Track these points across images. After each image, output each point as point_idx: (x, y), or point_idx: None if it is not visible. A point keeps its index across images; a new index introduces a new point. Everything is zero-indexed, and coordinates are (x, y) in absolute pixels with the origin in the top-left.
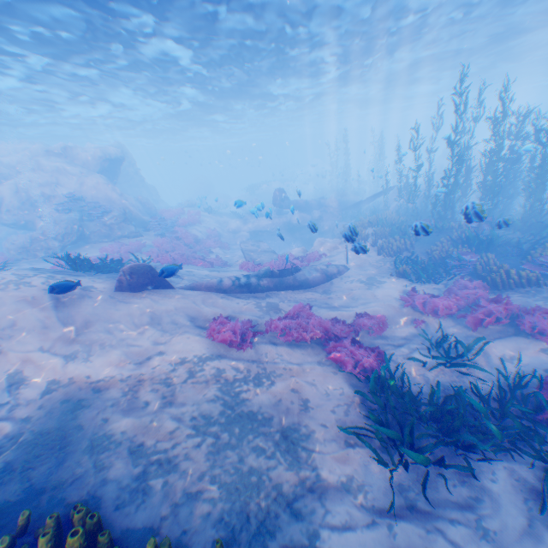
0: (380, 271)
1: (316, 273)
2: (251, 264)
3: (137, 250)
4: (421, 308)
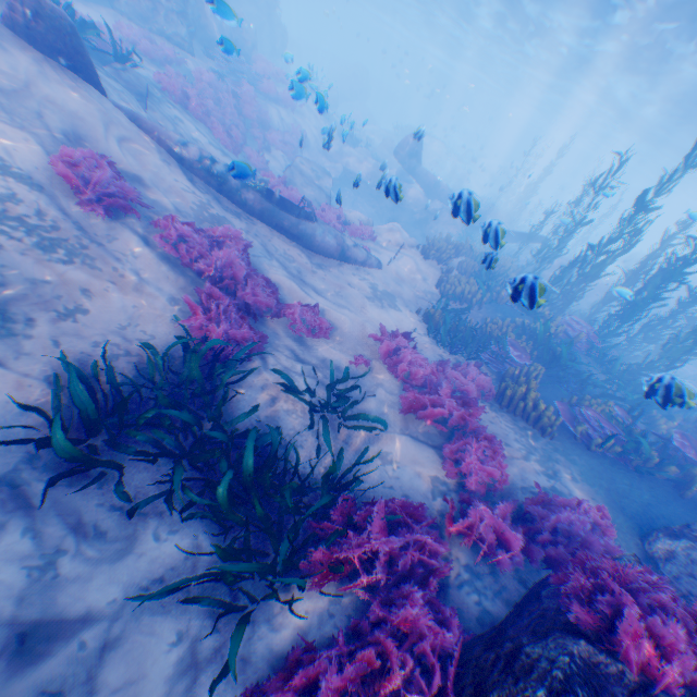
0: (416, 301)
1: (331, 240)
2: (277, 179)
3: (162, 61)
4: (385, 353)
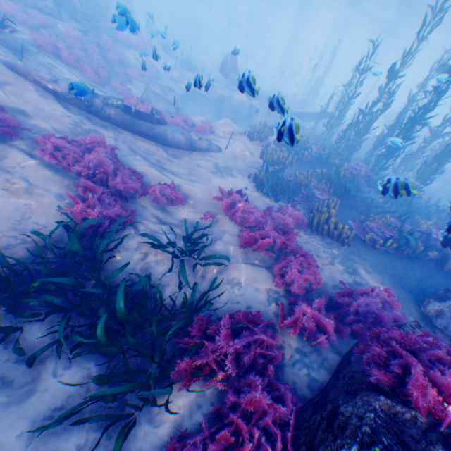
0: (247, 169)
1: (180, 136)
2: (136, 100)
3: (38, 27)
4: (226, 208)
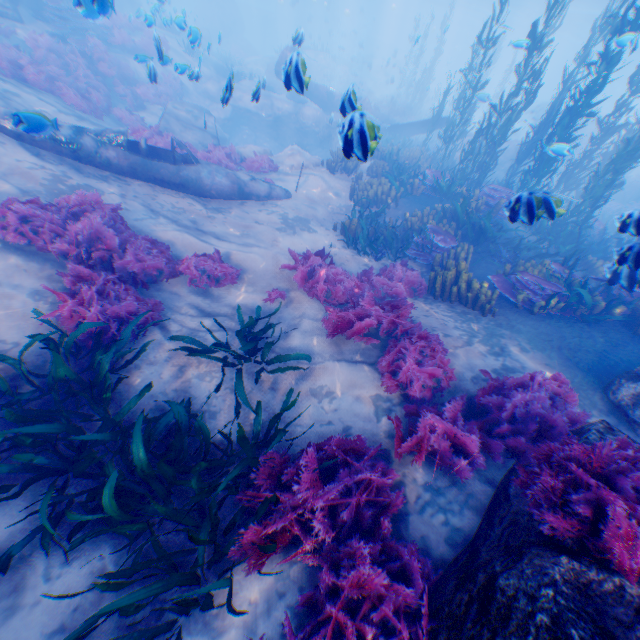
0: (331, 218)
1: (223, 180)
2: (151, 132)
3: None
4: (303, 280)
